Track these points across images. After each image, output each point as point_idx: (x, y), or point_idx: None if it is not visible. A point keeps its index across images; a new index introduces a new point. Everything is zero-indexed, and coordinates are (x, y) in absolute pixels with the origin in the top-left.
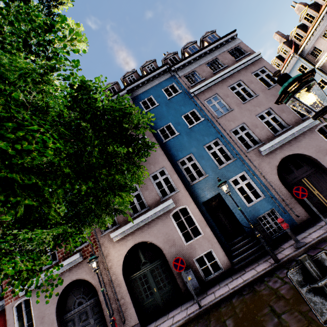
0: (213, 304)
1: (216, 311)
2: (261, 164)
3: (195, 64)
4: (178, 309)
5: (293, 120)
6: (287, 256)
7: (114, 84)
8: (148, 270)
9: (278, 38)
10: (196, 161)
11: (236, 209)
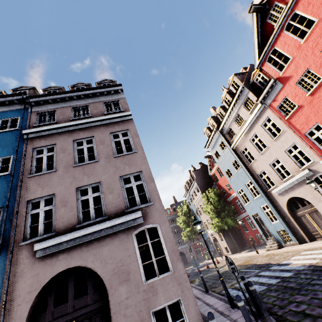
0: None
1: None
2: (24, 273)
3: (60, 104)
4: None
5: (115, 209)
6: None
7: None
8: None
9: (213, 112)
10: None
11: None
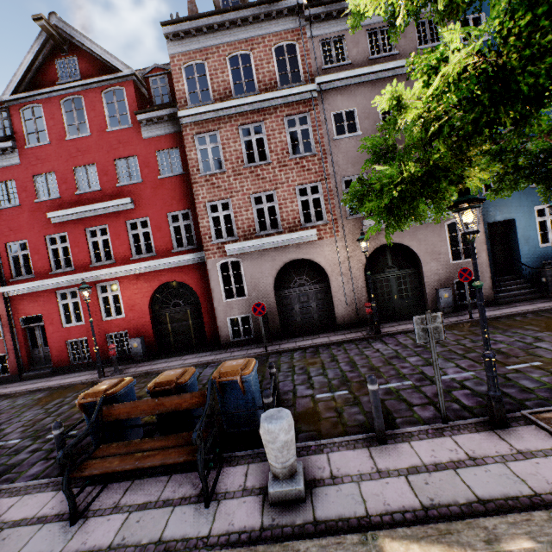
0: (488, 319)
1: (497, 323)
2: None
3: None
4: None
5: None
6: None
7: None
8: (393, 276)
9: None
10: None
11: (525, 245)
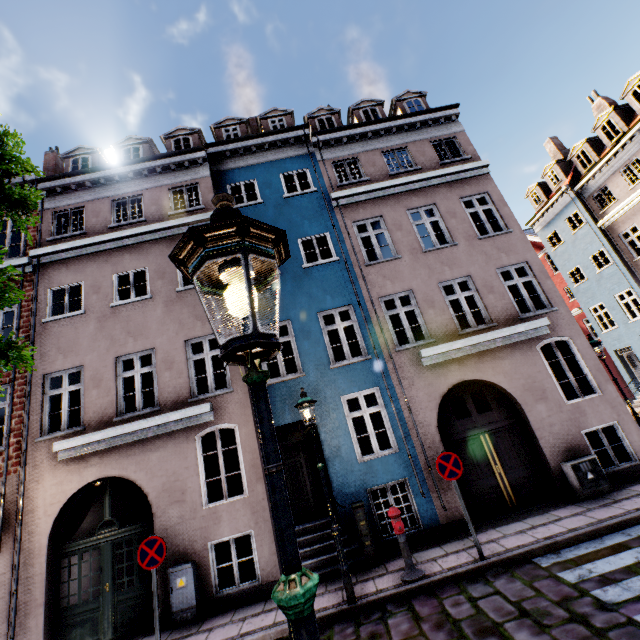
0: None
1: None
2: (414, 382)
3: (361, 145)
4: None
5: (503, 314)
6: (376, 595)
7: (191, 132)
8: (109, 541)
9: (552, 150)
10: (294, 339)
11: (335, 460)
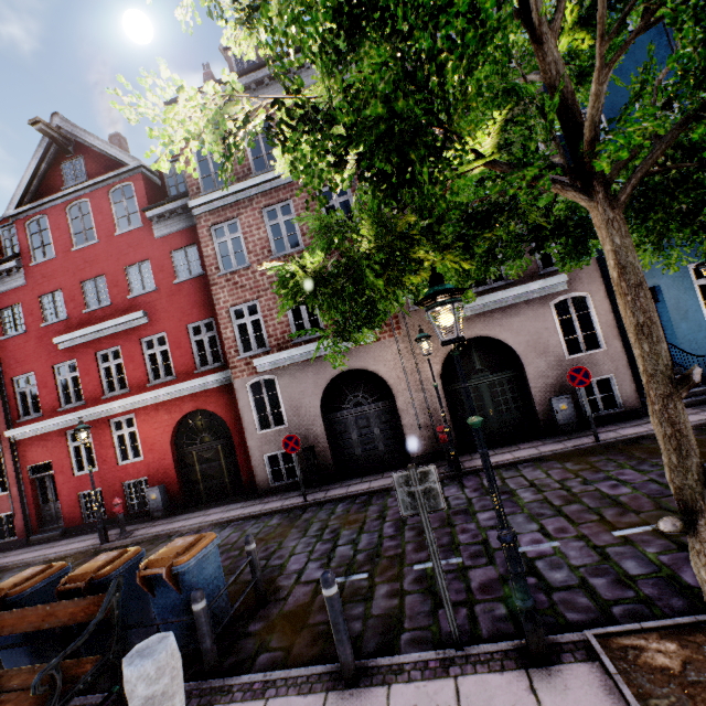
0: (624, 440)
1: (636, 447)
2: None
3: None
4: (535, 442)
5: None
6: None
7: None
8: (484, 383)
9: None
10: None
11: (682, 322)
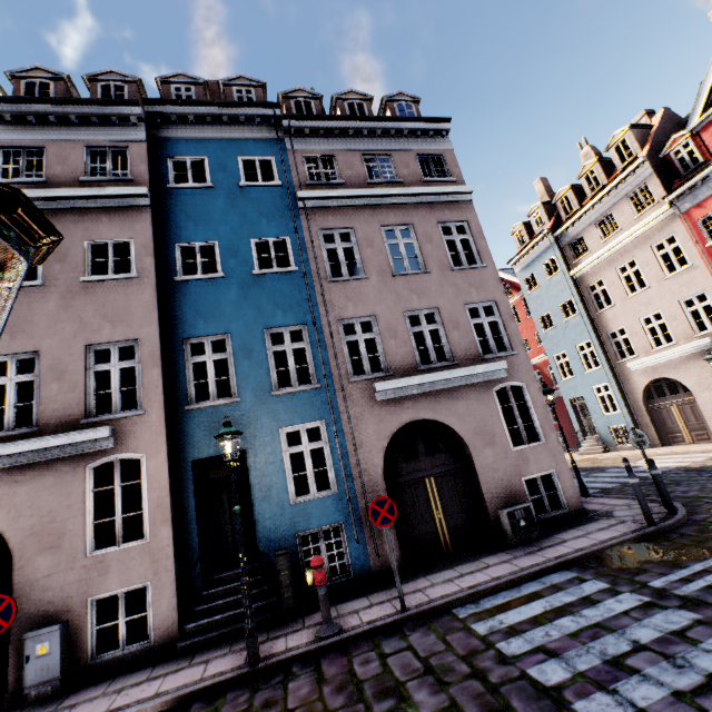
0: None
1: None
2: (365, 417)
3: (340, 142)
4: None
5: (466, 353)
6: (283, 655)
7: (128, 79)
8: None
9: (541, 191)
10: (232, 358)
11: (264, 500)
